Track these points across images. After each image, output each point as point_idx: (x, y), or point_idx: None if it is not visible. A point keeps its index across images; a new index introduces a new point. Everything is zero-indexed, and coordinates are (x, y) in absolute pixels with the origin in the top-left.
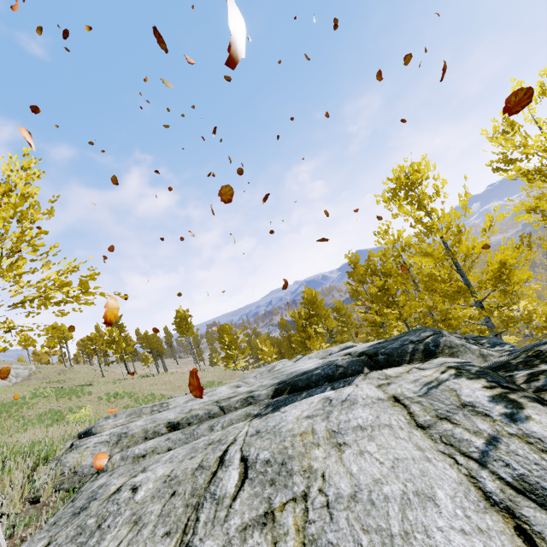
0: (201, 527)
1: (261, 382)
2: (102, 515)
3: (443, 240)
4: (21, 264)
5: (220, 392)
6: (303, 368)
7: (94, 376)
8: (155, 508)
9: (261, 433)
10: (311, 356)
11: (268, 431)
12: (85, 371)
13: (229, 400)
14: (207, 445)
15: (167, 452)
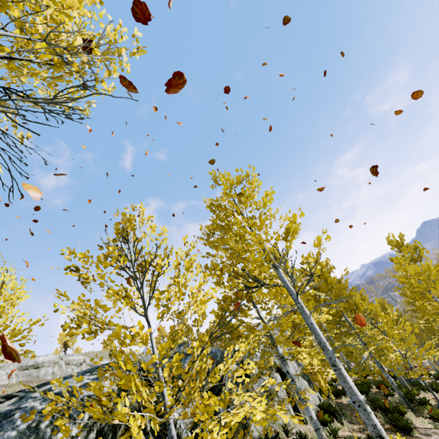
0: None
1: None
2: None
3: None
4: None
5: None
6: None
7: None
8: None
9: None
10: None
11: None
12: None
13: None
14: None
15: None
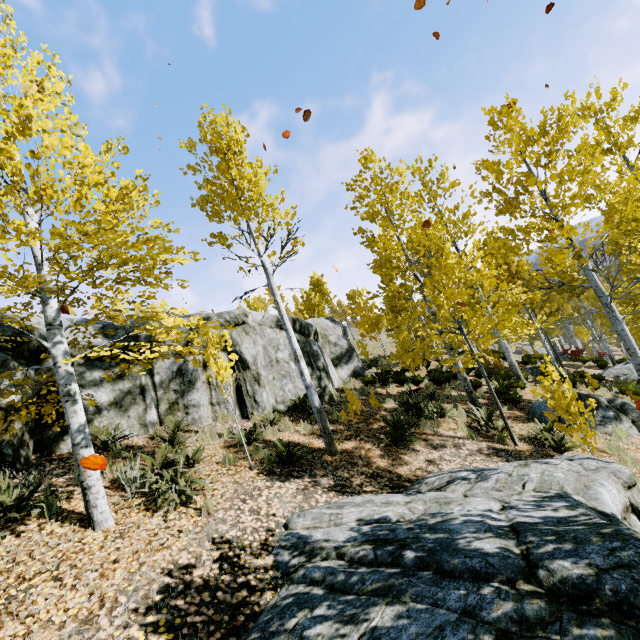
0: None
1: None
2: None
3: None
4: None
5: None
6: None
7: None
8: None
9: None
10: None
11: None
12: None
13: None
14: None
15: None
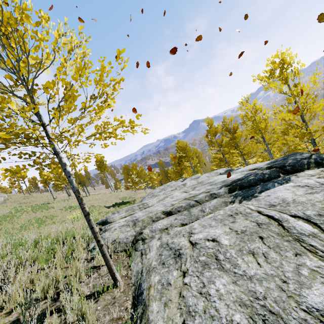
0: (323, 248)
1: (203, 188)
2: (207, 255)
3: (296, 103)
4: (110, 103)
5: (176, 195)
6: (231, 178)
7: (47, 198)
8: (257, 245)
9: (279, 205)
10: (208, 176)
11: (284, 203)
12: (41, 196)
13: (196, 197)
14: (230, 216)
15: (190, 224)
